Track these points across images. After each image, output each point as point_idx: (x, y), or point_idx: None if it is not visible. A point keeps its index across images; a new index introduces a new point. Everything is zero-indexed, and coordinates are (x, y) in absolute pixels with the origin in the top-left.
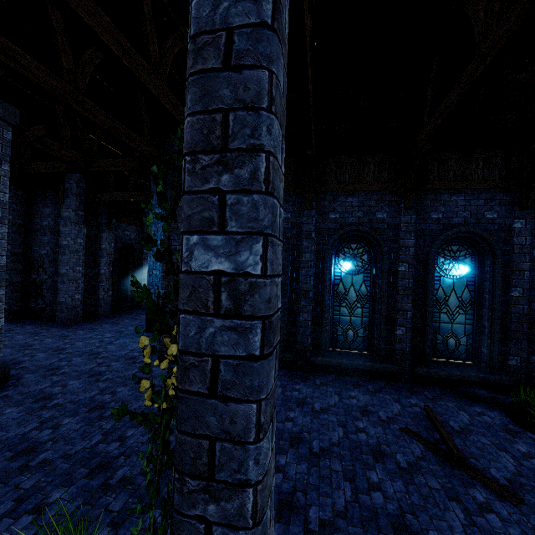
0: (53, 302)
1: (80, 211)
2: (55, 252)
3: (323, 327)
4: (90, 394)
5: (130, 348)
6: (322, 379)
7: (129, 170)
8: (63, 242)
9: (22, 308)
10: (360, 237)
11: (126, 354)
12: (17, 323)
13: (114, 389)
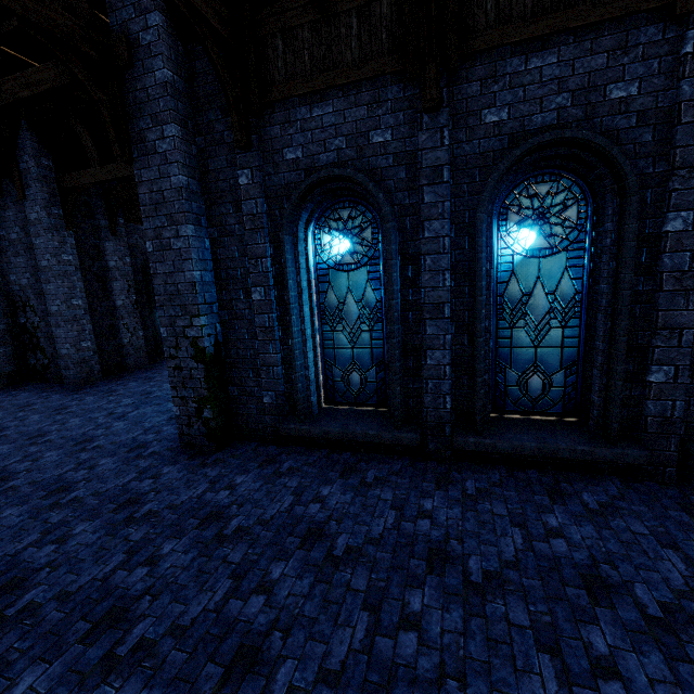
0: (55, 355)
1: (55, 208)
2: (38, 279)
3: (478, 376)
4: (20, 544)
5: (147, 424)
6: (478, 478)
7: (53, 90)
8: (41, 263)
9: (20, 368)
10: (560, 164)
11: (134, 439)
12: (13, 390)
13: (70, 529)
